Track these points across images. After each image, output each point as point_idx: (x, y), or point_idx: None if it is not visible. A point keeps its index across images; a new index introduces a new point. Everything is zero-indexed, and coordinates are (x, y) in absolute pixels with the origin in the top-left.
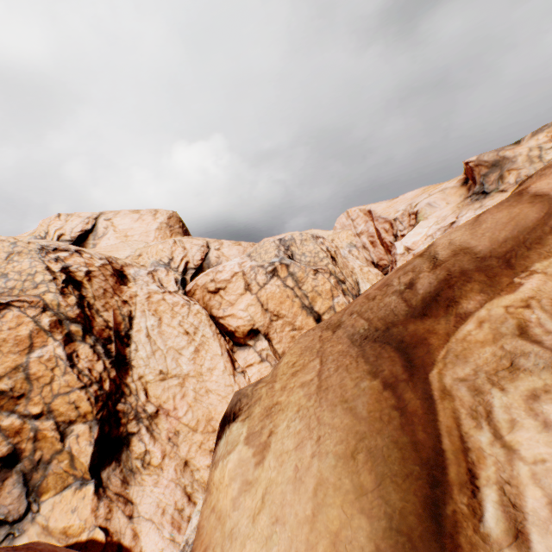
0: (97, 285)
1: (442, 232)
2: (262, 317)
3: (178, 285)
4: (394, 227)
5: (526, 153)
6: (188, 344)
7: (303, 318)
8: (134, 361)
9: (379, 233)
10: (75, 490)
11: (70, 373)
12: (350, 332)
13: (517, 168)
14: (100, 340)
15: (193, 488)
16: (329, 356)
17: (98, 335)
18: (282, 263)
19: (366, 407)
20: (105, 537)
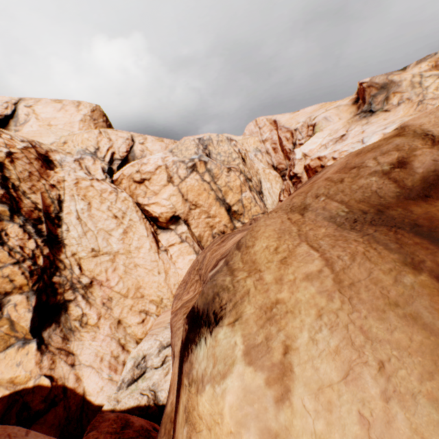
0: (21, 167)
1: (333, 143)
2: (183, 206)
3: (106, 174)
4: (294, 136)
5: (410, 79)
6: (117, 227)
7: (216, 208)
8: (66, 240)
9: (281, 141)
10: (18, 348)
11: (0, 251)
12: (326, 215)
13: (401, 91)
14: (29, 220)
15: (126, 340)
16: (317, 241)
17: (27, 215)
18: (201, 160)
19: (436, 315)
20: (51, 383)
